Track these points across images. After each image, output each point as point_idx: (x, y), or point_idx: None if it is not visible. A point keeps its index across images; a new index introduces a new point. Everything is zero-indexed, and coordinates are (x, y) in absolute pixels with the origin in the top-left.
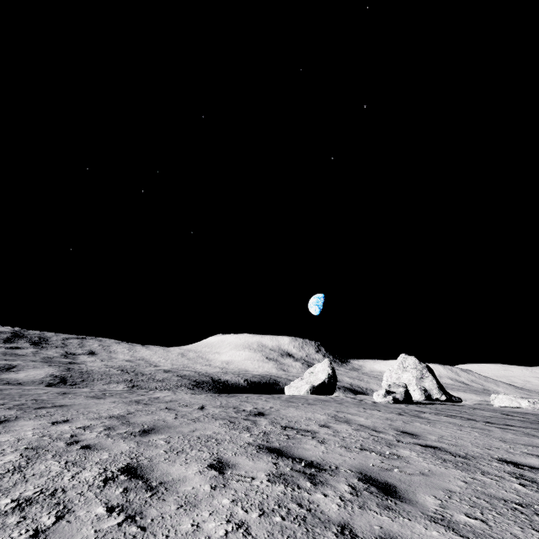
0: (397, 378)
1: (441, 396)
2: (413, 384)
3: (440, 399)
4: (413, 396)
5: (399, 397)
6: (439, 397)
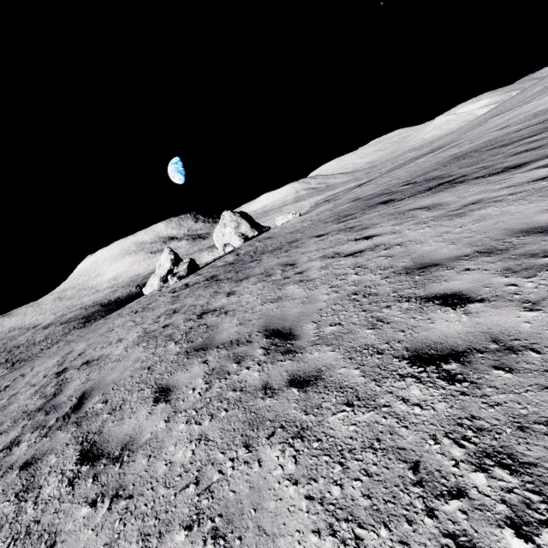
0: (223, 235)
1: (254, 233)
2: (233, 235)
3: (254, 236)
4: (236, 243)
5: (183, 273)
6: (253, 235)
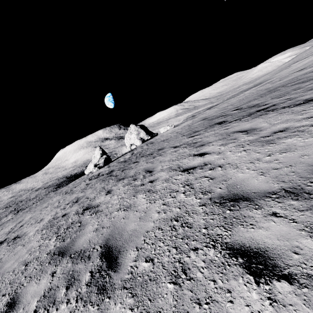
0: (130, 139)
1: (148, 137)
2: (136, 138)
3: (148, 139)
4: (137, 144)
5: (101, 165)
6: (147, 138)
